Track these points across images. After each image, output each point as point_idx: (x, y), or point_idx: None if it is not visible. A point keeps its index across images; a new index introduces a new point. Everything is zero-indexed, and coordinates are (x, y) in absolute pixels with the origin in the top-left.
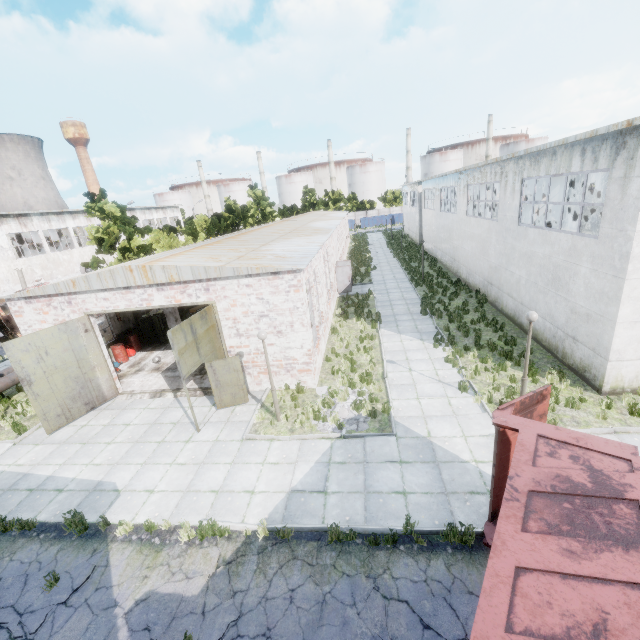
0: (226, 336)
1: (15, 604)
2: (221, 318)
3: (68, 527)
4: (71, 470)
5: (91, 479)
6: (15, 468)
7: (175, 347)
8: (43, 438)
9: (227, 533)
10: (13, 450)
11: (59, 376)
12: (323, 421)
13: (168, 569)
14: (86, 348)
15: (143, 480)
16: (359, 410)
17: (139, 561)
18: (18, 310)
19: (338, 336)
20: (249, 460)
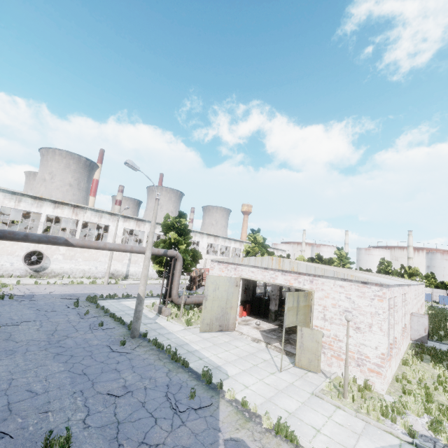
0: (314, 317)
1: (174, 394)
2: (315, 303)
3: (202, 376)
4: (206, 352)
5: (215, 362)
6: (183, 338)
7: (287, 303)
8: (196, 332)
9: (295, 442)
10: (184, 331)
11: (217, 303)
12: (391, 420)
13: (252, 434)
14: (233, 294)
15: (242, 378)
16: (436, 434)
17: (235, 418)
18: (213, 266)
19: (410, 367)
20: (316, 409)
